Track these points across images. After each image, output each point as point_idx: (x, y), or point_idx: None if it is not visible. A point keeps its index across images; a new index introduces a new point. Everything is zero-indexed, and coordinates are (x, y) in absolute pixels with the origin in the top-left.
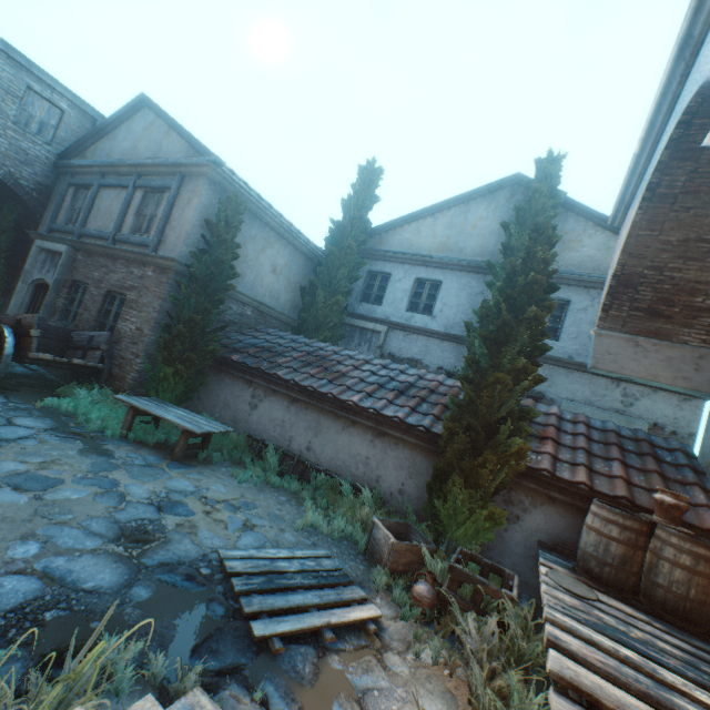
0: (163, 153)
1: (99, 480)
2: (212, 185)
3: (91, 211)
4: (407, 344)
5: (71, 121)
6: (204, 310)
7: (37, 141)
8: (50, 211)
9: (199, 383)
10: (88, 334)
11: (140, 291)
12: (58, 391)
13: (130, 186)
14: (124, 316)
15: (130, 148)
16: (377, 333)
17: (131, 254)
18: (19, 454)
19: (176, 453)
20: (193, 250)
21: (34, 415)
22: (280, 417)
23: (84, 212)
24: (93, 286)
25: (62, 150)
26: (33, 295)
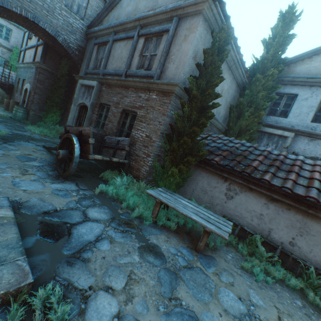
0: (158, 6)
1: (180, 318)
2: (203, 22)
3: (108, 58)
4: (311, 146)
5: (93, 3)
6: (201, 124)
7: (76, 17)
8: (84, 62)
9: (186, 175)
10: (114, 138)
11: (146, 109)
12: (100, 175)
13: (134, 36)
14: (136, 127)
15: (132, 10)
16: (283, 137)
17: (139, 83)
18: (103, 270)
19: (200, 246)
20: (186, 77)
21: (96, 203)
22: (256, 210)
23: (105, 59)
24: (113, 107)
25: (89, 23)
26: (79, 112)
